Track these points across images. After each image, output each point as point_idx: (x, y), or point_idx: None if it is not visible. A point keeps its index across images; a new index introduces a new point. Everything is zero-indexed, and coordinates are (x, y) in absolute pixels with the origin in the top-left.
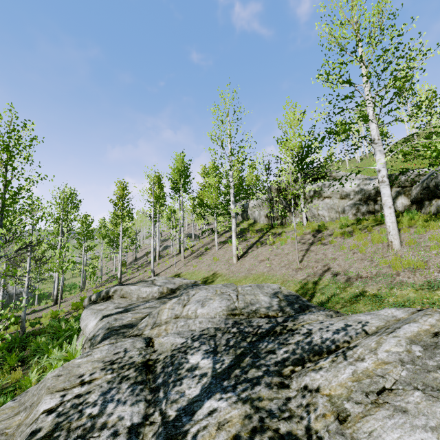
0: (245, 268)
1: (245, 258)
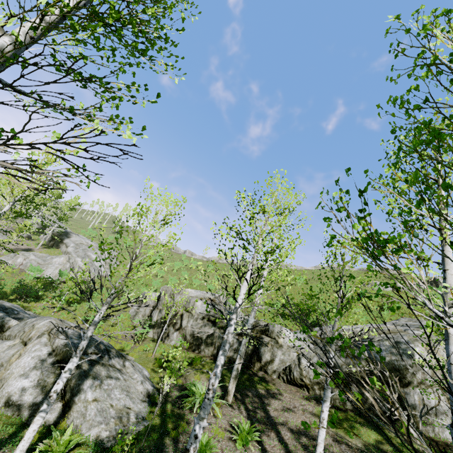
0: None
1: None
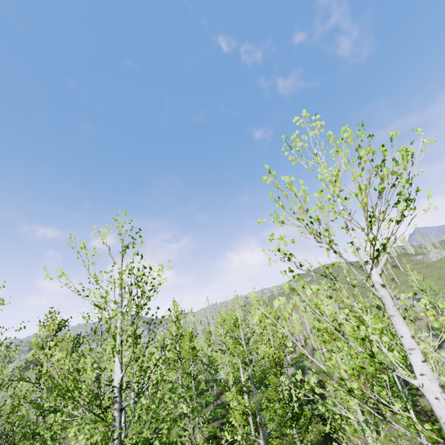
0: None
1: None
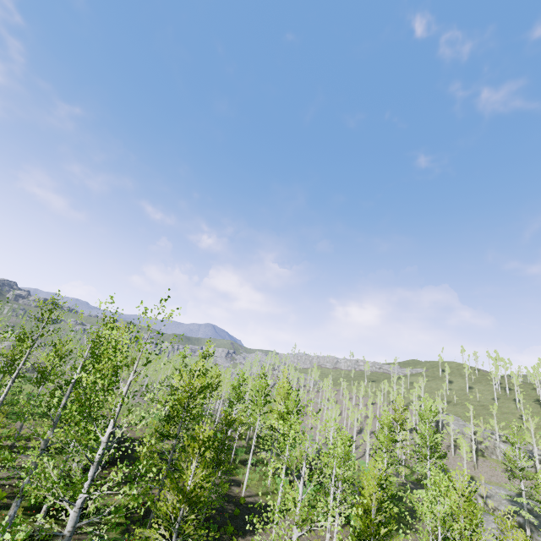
0: (485, 477)
1: (480, 471)
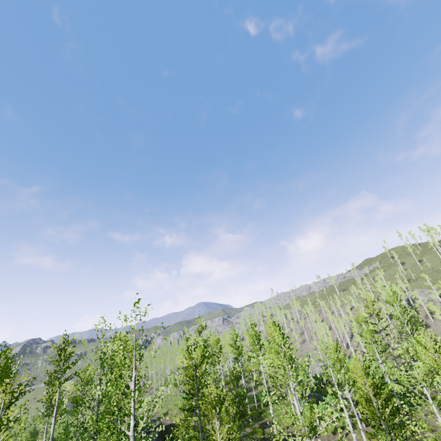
0: None
1: None
